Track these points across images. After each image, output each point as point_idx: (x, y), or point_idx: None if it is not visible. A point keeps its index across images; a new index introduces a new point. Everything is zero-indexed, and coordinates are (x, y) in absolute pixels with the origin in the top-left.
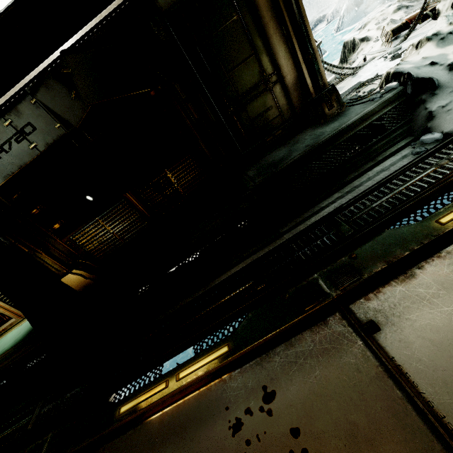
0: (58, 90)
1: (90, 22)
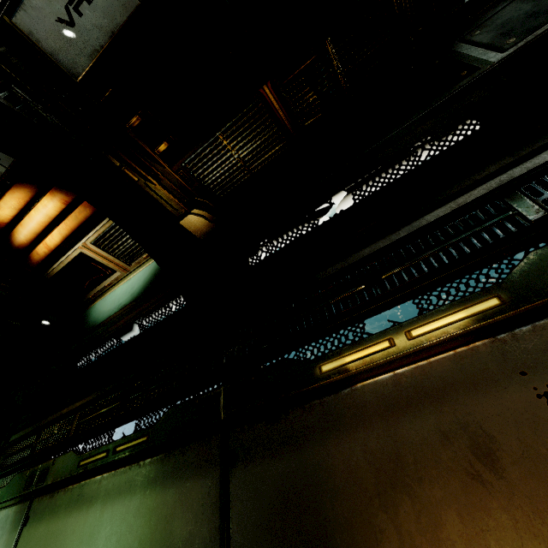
0: None
1: None
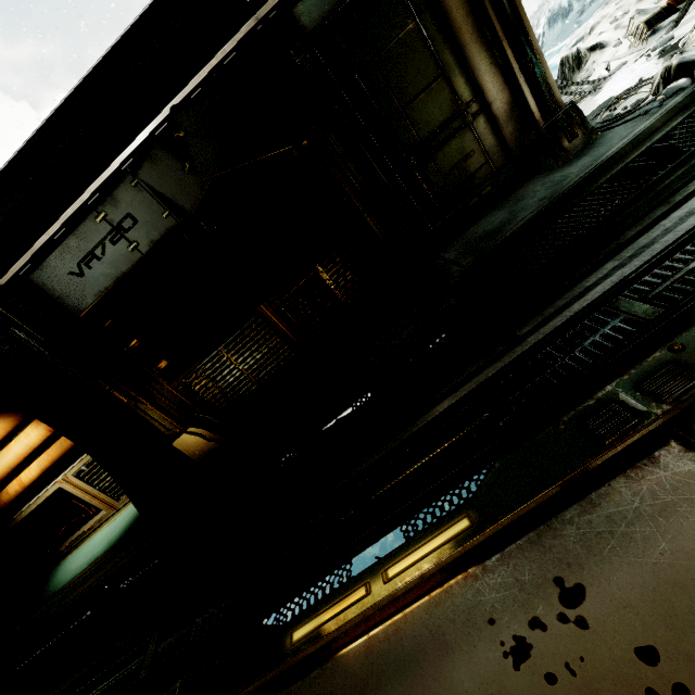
0: (167, 163)
1: (210, 61)
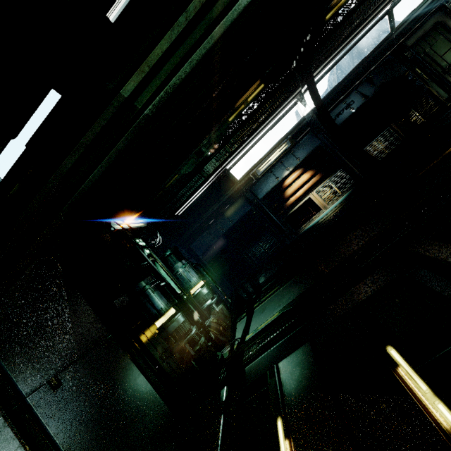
0: (365, 85)
1: (382, 58)
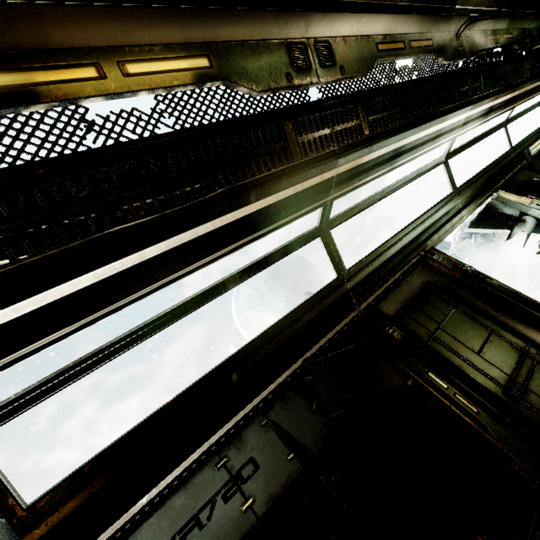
0: (295, 402)
1: (331, 331)
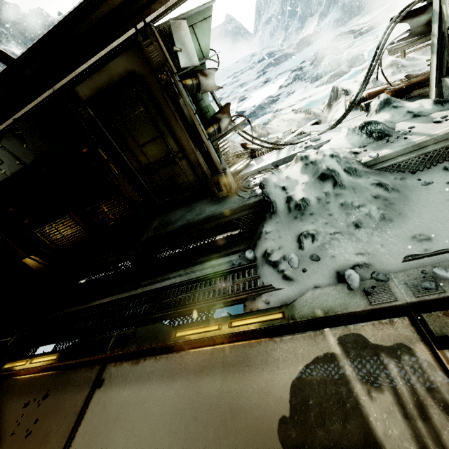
0: (15, 141)
1: (31, 104)
